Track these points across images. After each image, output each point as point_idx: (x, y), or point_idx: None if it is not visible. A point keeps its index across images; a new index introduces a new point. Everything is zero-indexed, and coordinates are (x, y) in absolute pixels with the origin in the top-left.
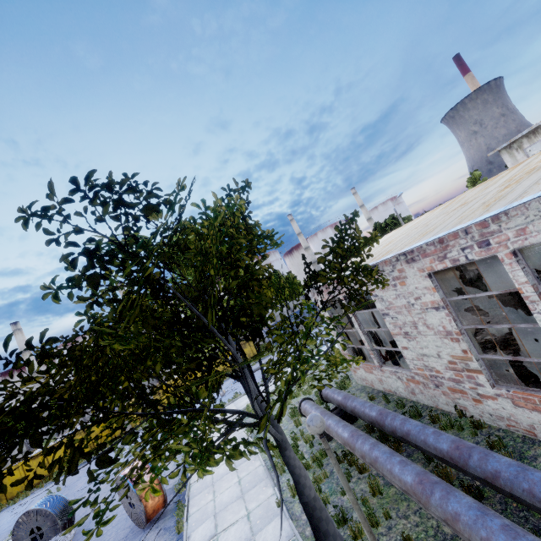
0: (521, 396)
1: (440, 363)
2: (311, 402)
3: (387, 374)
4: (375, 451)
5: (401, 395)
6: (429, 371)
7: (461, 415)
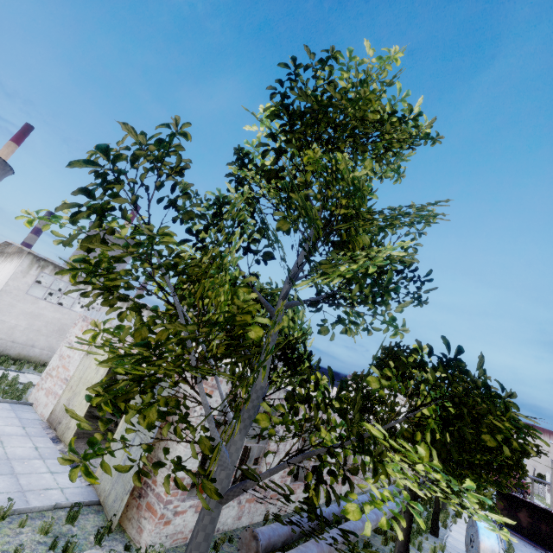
0: (295, 486)
1: (280, 473)
2: (292, 550)
3: (229, 503)
4: (351, 526)
5: (224, 529)
6: (270, 483)
7: (266, 519)
